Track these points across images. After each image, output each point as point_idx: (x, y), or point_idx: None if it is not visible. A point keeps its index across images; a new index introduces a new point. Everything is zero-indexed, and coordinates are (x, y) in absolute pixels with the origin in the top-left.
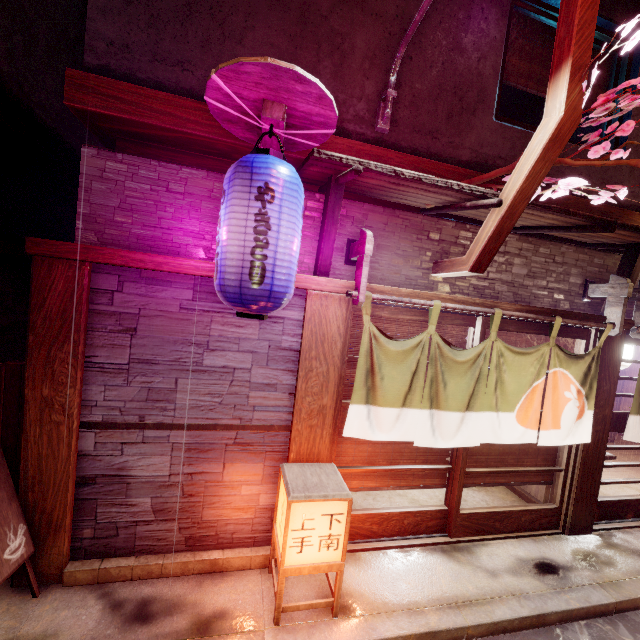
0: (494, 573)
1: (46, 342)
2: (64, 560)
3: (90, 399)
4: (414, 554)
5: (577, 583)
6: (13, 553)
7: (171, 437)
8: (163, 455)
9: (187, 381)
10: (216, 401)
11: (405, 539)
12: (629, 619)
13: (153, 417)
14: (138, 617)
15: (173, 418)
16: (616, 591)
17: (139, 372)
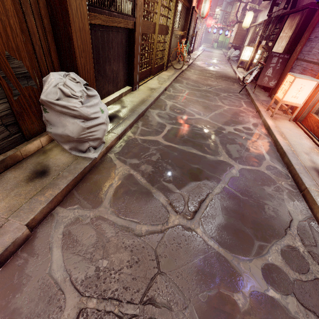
0: (307, 154)
1: (306, 32)
2: (274, 93)
3: (302, 51)
4: (308, 140)
5: (316, 181)
6: (271, 84)
7: (303, 65)
8: (299, 70)
9: (318, 44)
10: (318, 52)
11: (317, 139)
12: (299, 198)
13: (305, 57)
14: (265, 102)
15: (307, 58)
16: (318, 195)
17: (313, 41)
